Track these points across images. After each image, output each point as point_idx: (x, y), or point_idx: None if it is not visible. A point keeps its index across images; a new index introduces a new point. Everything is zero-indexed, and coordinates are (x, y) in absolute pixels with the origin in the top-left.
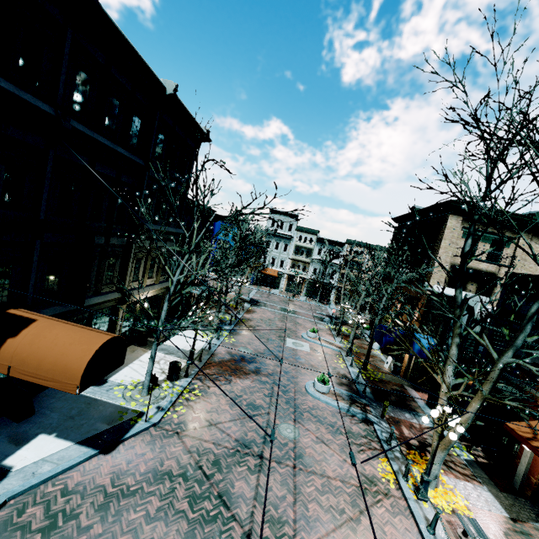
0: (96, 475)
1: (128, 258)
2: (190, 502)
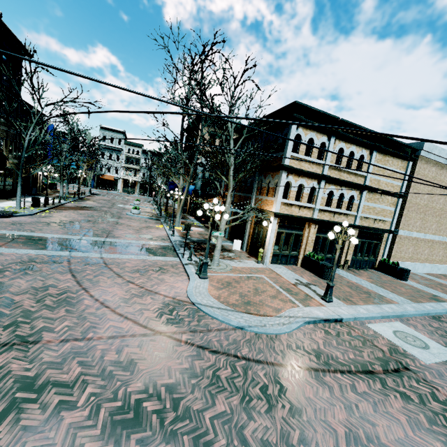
0: (3, 221)
1: None
2: (59, 226)
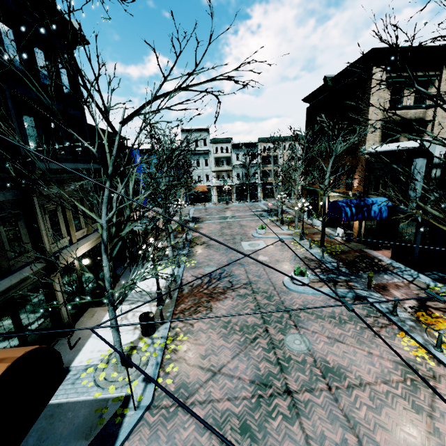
0: None
1: (33, 215)
2: None
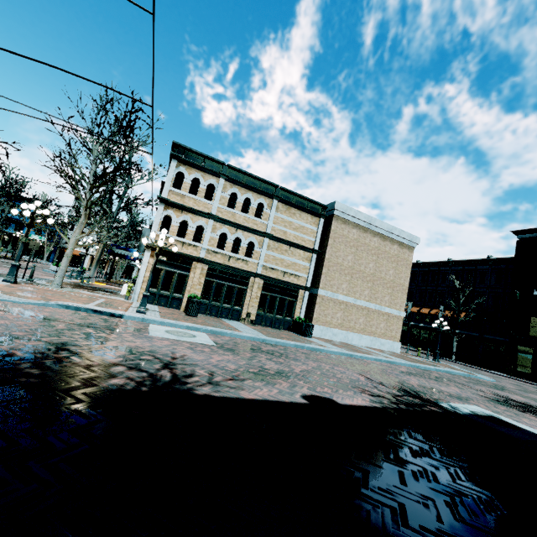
0: None
1: None
2: None
